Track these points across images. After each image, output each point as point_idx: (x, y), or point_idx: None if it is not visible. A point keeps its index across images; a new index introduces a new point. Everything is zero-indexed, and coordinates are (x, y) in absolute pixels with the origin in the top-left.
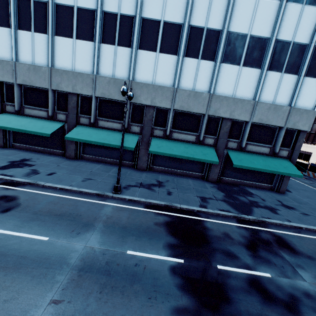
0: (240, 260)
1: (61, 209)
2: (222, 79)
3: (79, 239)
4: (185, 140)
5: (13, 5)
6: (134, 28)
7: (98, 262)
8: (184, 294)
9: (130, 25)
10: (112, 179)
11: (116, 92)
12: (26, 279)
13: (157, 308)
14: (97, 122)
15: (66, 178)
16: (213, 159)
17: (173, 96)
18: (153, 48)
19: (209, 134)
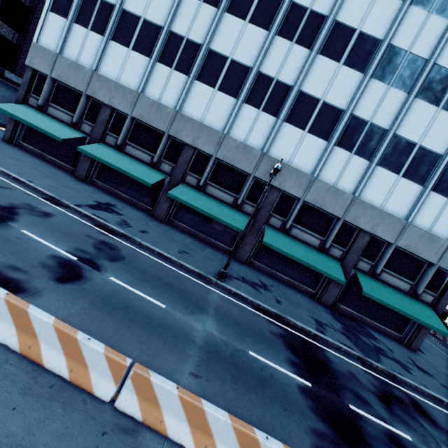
0: (374, 409)
1: (166, 277)
2: (373, 184)
3: (196, 319)
4: (306, 241)
5: (163, 37)
6: (287, 98)
7: (223, 352)
8: (319, 419)
9: (284, 94)
10: (210, 261)
11: (242, 159)
12: (159, 341)
13: (295, 422)
14: (205, 186)
15: (161, 243)
16: (338, 276)
17: (308, 185)
18: (302, 126)
19: (338, 243)
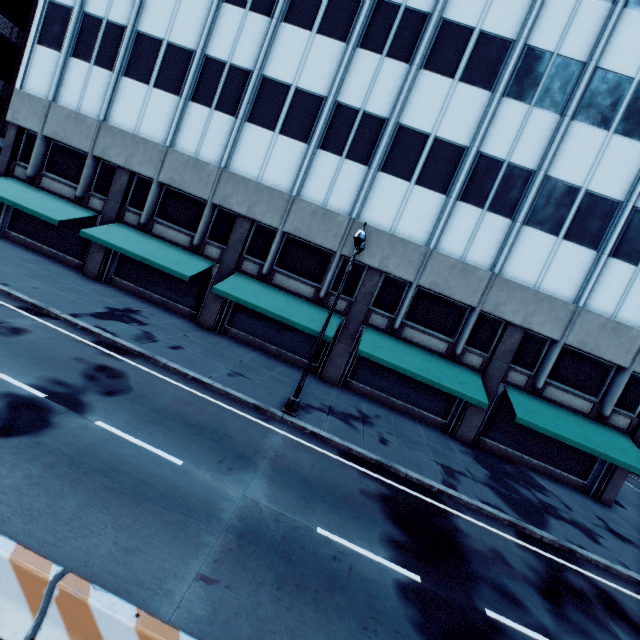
0: (530, 613)
1: (197, 415)
2: (521, 253)
3: (232, 480)
4: (427, 346)
5: (196, 65)
6: (381, 137)
7: (269, 532)
8: None
9: (376, 131)
10: (279, 385)
11: (321, 231)
12: (155, 523)
13: None
14: (271, 274)
15: (201, 363)
16: (477, 396)
17: (422, 262)
18: (406, 175)
19: (475, 346)
